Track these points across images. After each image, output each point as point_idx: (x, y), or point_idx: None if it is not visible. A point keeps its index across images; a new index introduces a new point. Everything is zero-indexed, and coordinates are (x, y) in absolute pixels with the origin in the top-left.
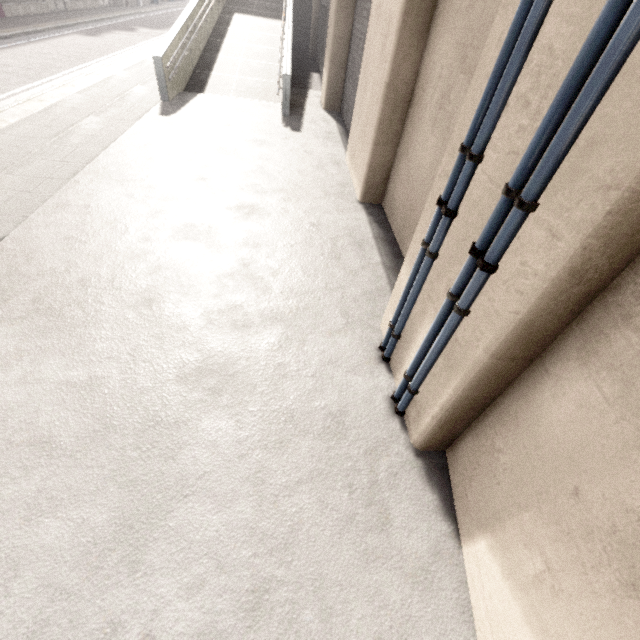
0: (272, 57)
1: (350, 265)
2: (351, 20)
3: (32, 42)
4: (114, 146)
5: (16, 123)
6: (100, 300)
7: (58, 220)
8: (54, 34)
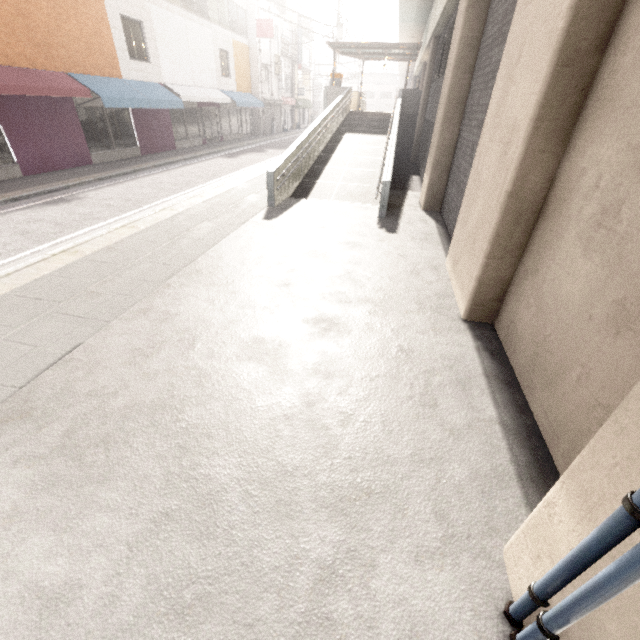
0: (374, 165)
1: (450, 419)
2: (457, 130)
3: (186, 165)
4: (214, 249)
5: (145, 229)
6: (130, 440)
7: (135, 327)
8: (204, 158)
